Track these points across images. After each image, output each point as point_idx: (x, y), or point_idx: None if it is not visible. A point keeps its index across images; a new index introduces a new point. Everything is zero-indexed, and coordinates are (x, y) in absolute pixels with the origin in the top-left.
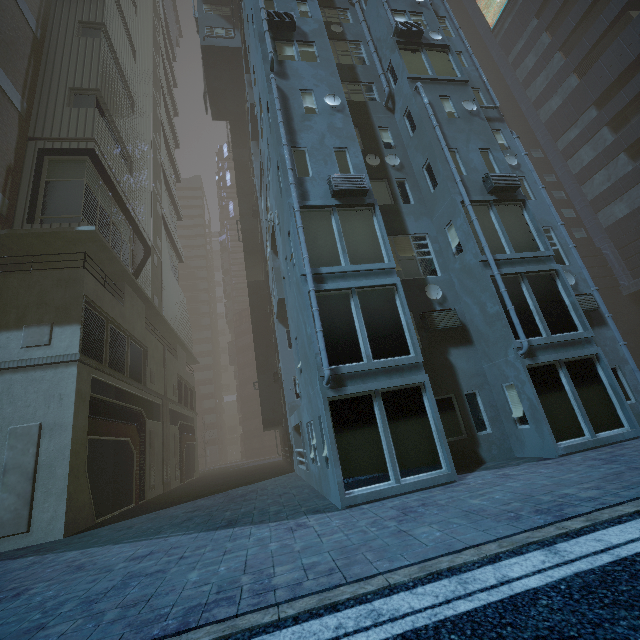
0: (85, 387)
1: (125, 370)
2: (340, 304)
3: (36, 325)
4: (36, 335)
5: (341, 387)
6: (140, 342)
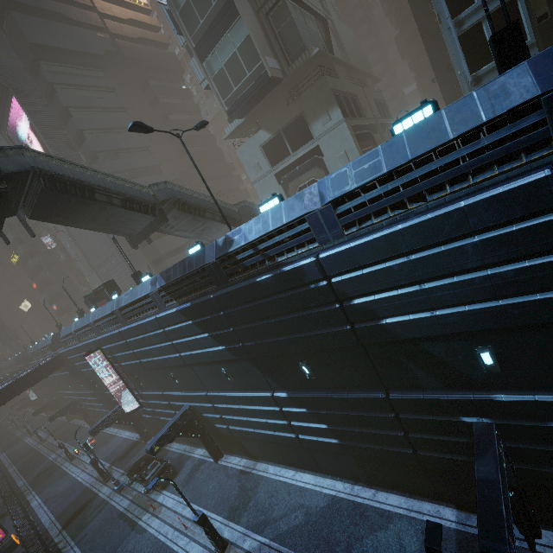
0: (351, 131)
1: (355, 115)
2: (475, 32)
3: (322, 114)
4: (324, 119)
5: (479, 82)
6: (353, 94)
